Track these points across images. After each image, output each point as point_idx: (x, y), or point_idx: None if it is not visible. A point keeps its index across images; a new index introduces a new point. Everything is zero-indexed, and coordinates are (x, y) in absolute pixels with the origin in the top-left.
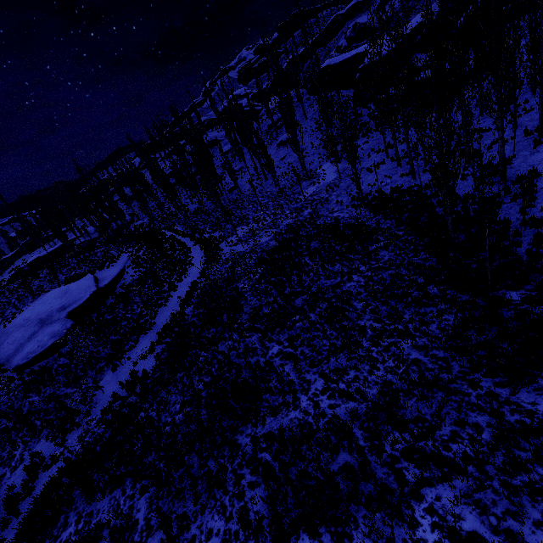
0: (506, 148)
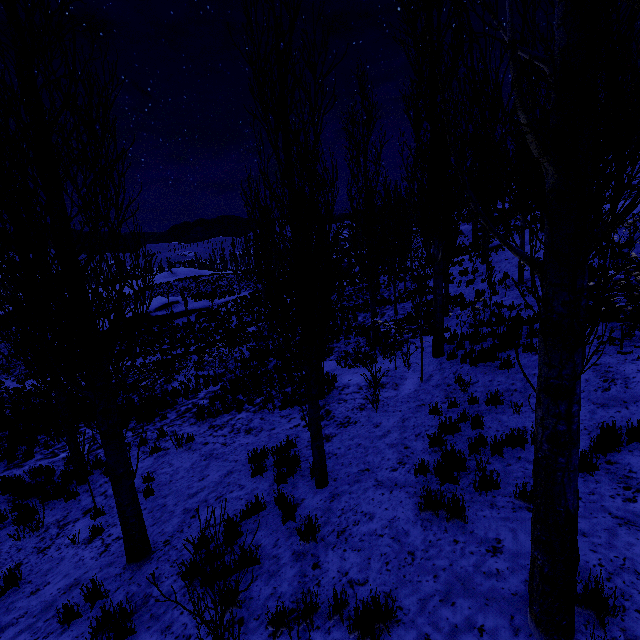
0: None
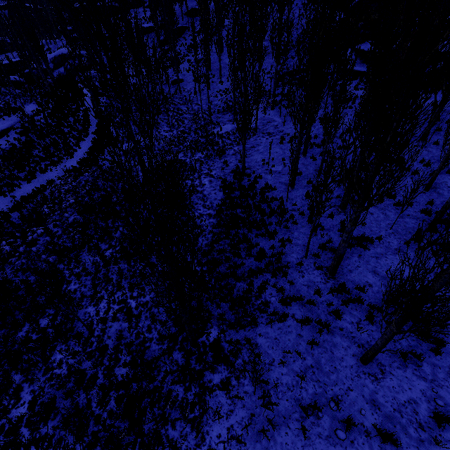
0: (390, 216)
